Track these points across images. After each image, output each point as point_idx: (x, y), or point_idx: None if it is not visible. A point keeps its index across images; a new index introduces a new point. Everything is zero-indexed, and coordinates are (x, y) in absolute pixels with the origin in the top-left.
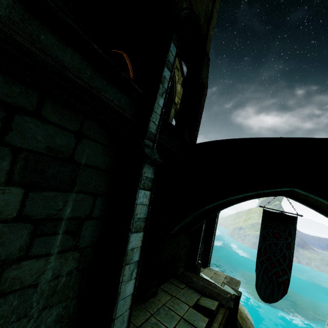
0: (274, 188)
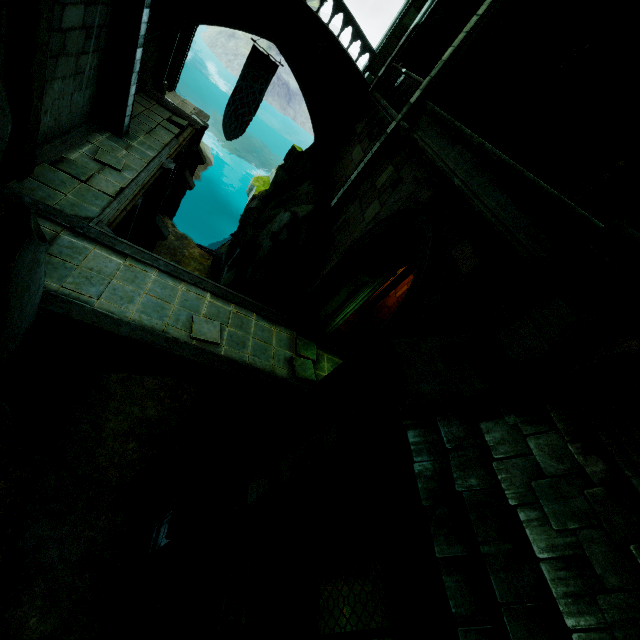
0: (260, 36)
